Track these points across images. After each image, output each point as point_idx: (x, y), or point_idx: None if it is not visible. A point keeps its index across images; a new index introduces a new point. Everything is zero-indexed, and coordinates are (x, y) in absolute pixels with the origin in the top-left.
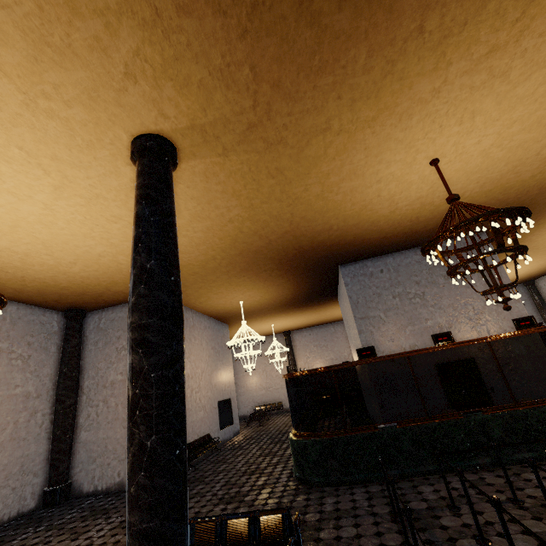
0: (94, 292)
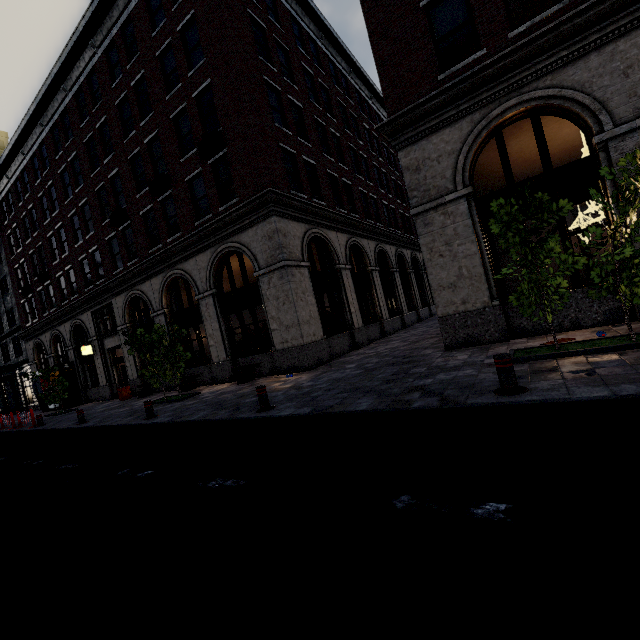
0: (517, 180)
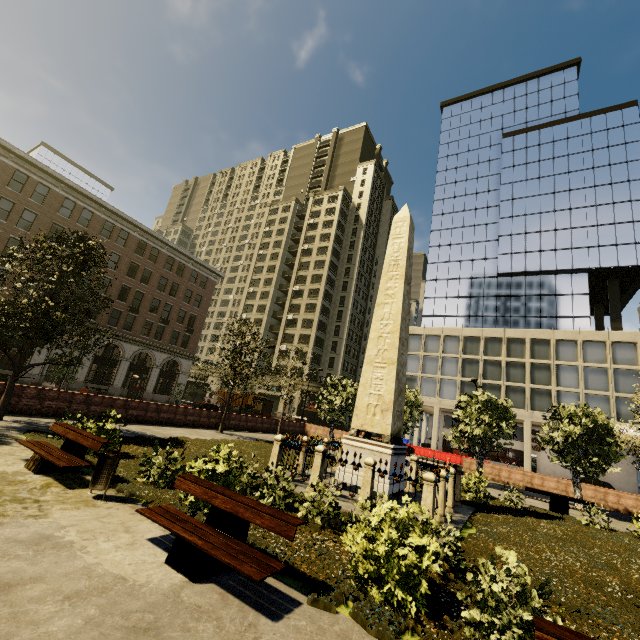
0: None
